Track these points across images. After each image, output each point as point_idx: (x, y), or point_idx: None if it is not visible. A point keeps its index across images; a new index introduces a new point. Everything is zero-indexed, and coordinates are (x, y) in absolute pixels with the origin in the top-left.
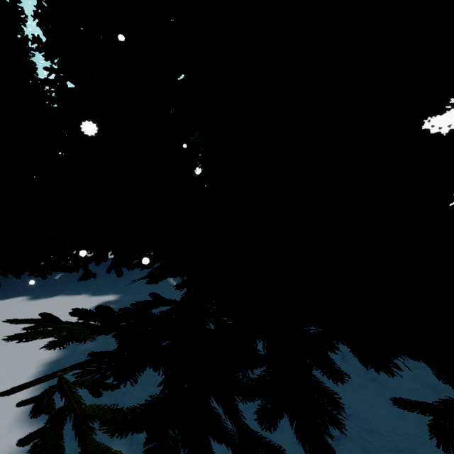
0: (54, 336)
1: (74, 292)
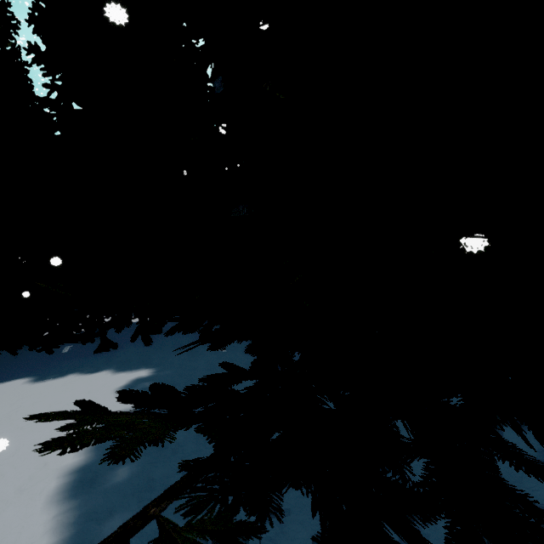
0: (113, 438)
1: (92, 369)
